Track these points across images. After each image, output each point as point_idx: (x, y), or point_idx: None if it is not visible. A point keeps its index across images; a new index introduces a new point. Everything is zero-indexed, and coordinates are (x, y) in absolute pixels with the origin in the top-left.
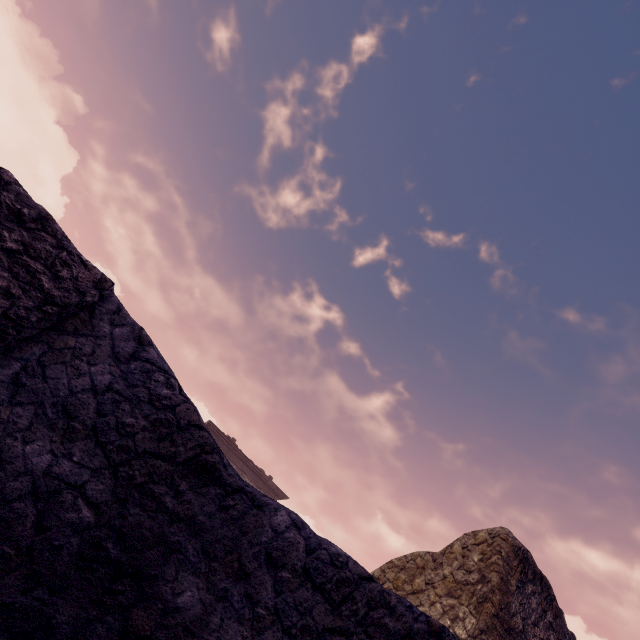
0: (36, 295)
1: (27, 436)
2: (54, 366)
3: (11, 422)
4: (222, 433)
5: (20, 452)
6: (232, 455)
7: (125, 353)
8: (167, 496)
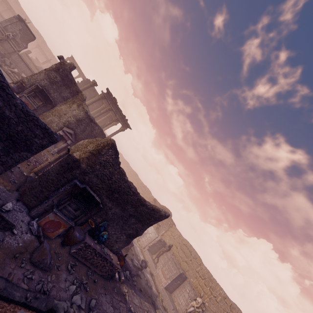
0: None
1: None
2: None
3: None
4: (111, 95)
5: None
6: (114, 105)
7: None
8: None
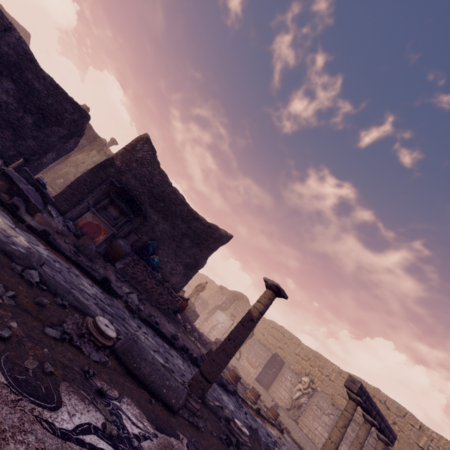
0: (0, 23)
1: (4, 46)
2: (6, 37)
3: (2, 43)
4: None
5: (4, 48)
6: None
7: (18, 38)
8: (26, 63)
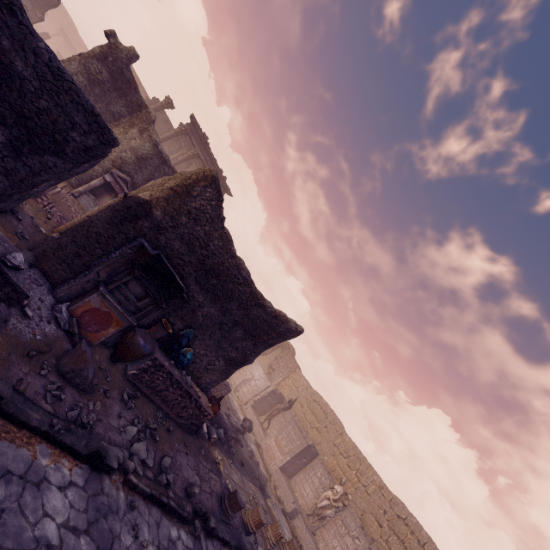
0: None
1: None
2: None
3: None
4: (200, 128)
5: None
6: (203, 149)
7: None
8: None
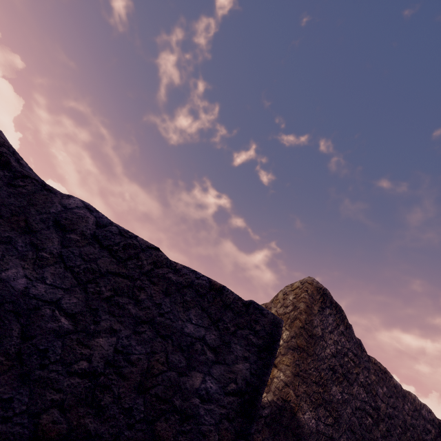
0: None
1: None
2: None
3: None
4: None
5: None
6: None
7: None
8: None
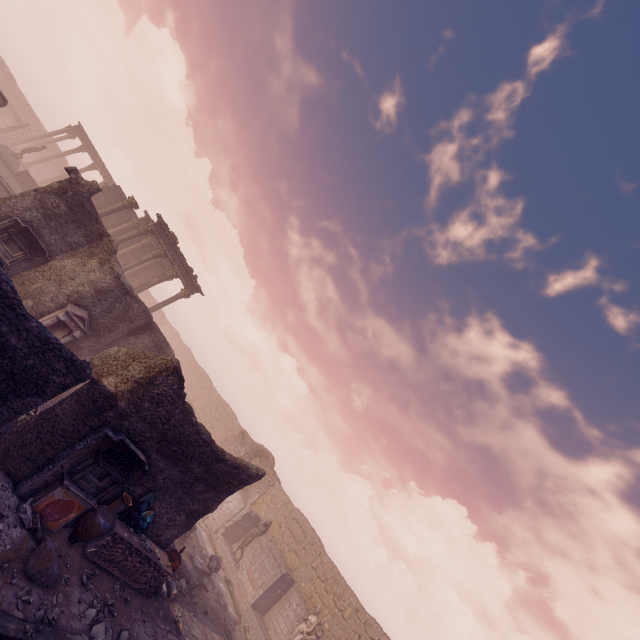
0: None
1: None
2: None
3: None
4: (167, 229)
5: None
6: (171, 248)
7: None
8: (2, 310)
